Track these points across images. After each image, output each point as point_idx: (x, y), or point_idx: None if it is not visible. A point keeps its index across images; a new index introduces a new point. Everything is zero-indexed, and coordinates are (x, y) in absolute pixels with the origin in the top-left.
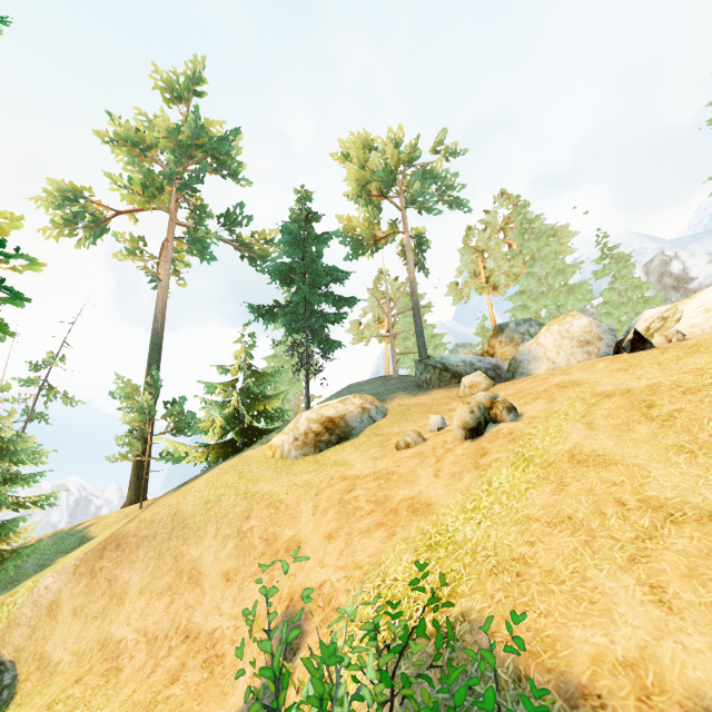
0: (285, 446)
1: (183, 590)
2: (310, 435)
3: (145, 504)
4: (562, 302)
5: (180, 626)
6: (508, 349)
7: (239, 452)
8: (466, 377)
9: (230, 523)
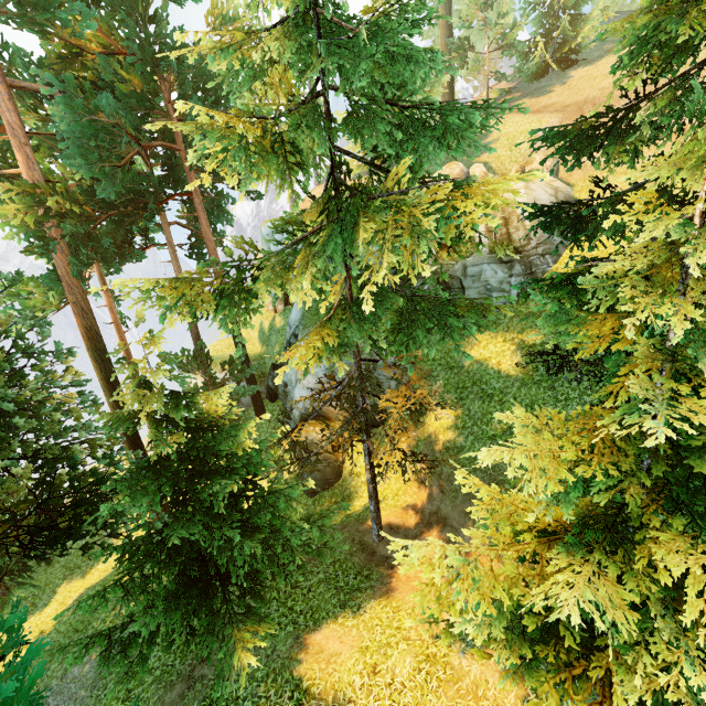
0: None
1: None
2: None
3: None
4: None
5: None
6: None
7: (572, 66)
8: None
9: None
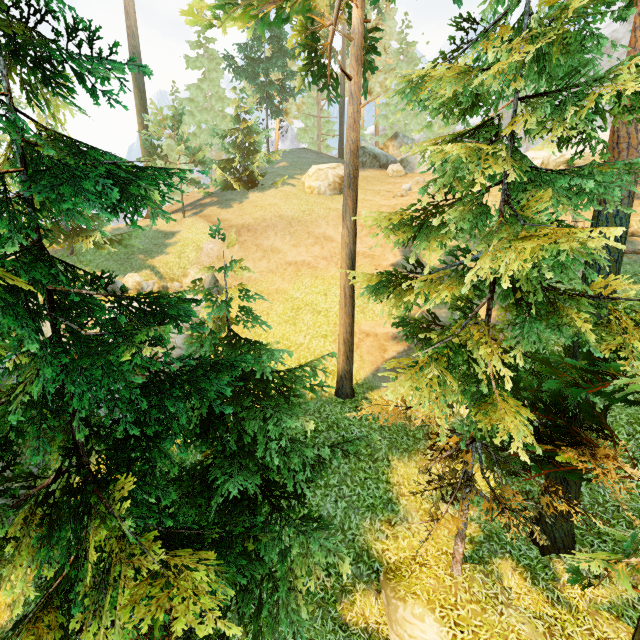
0: (321, 188)
1: (326, 243)
2: (337, 184)
3: (182, 215)
4: (409, 121)
5: (337, 253)
6: (397, 152)
7: (254, 188)
8: (392, 166)
9: (334, 220)
